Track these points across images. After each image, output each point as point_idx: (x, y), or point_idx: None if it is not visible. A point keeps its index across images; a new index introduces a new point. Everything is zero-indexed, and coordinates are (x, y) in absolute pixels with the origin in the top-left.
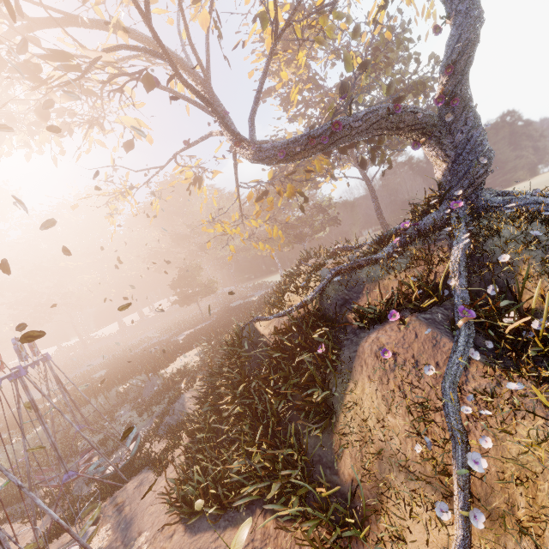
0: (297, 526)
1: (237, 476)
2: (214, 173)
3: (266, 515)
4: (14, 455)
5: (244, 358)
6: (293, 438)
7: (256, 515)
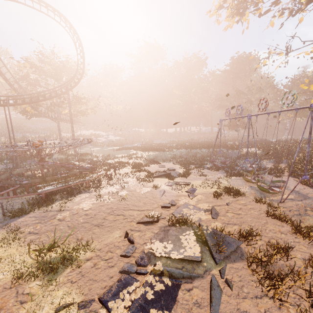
0: None
1: None
2: None
3: None
4: (176, 154)
5: None
6: None
7: None
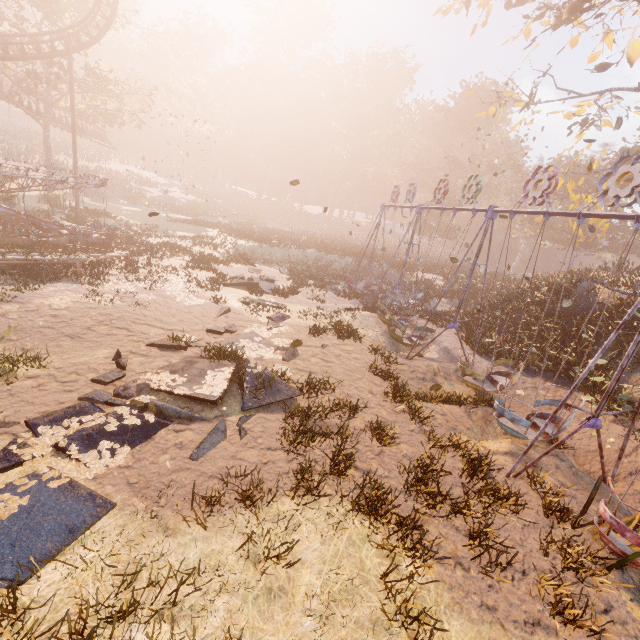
0: (579, 393)
1: (539, 353)
2: (605, 124)
3: (547, 381)
4: (296, 256)
5: (578, 299)
6: (607, 358)
7: (535, 378)
